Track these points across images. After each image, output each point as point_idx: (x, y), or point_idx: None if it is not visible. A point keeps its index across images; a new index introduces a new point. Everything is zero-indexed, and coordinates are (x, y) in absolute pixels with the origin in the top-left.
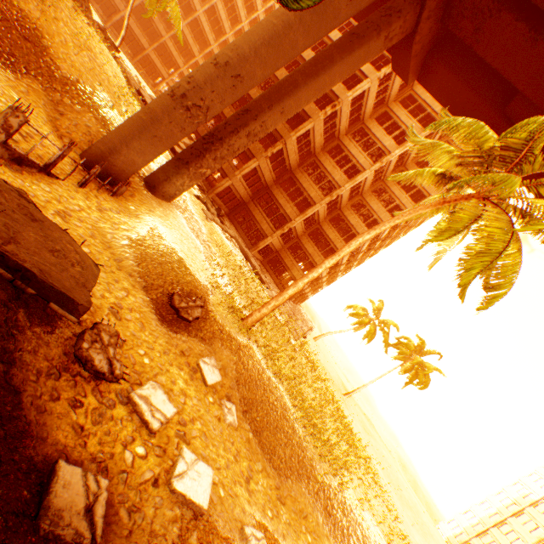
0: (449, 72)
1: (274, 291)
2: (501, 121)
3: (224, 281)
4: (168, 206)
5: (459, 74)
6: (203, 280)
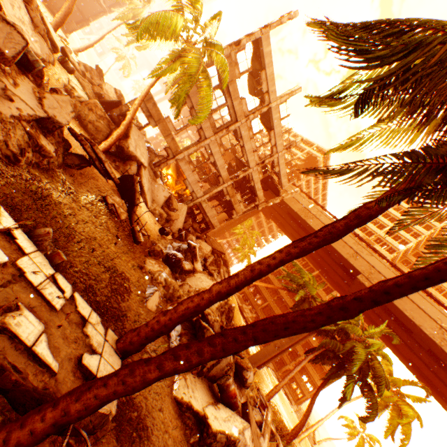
0: (369, 321)
1: (293, 404)
2: (395, 349)
3: (283, 411)
4: (260, 371)
5: (374, 323)
6: (284, 417)
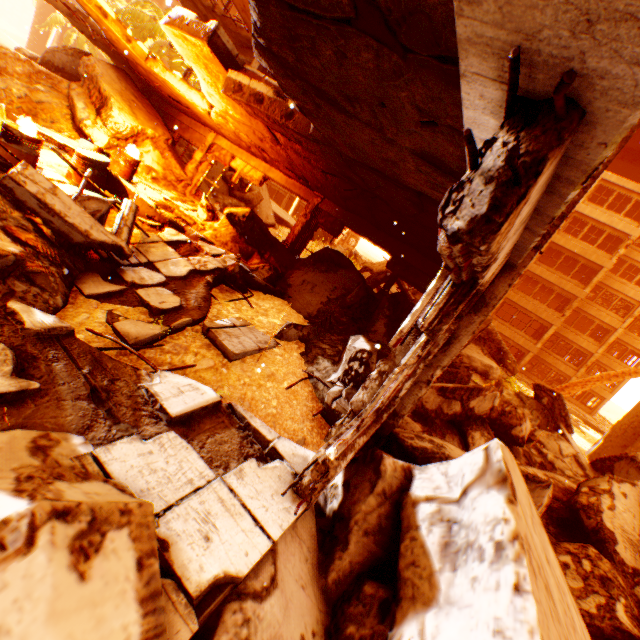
0: None
1: None
2: None
3: None
4: None
5: None
6: None
